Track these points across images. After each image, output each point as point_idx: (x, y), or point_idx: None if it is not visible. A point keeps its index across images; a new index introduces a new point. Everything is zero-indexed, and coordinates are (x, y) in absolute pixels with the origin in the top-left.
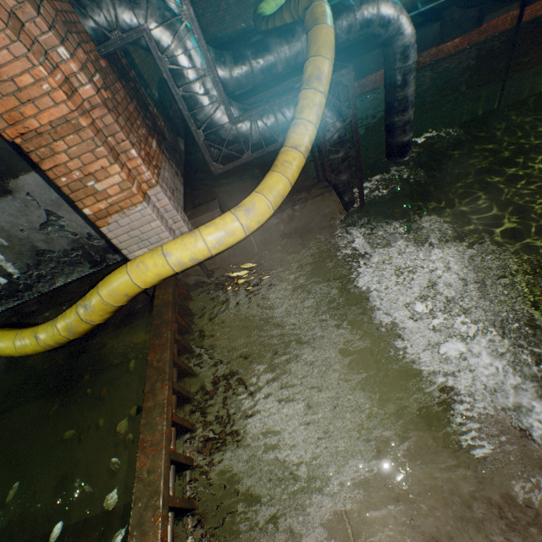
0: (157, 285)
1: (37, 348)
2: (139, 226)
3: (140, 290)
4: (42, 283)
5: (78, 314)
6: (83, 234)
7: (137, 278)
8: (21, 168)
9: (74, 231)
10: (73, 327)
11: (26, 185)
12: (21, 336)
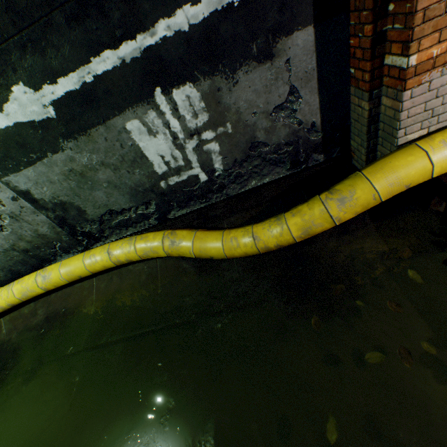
0: (440, 177)
1: (249, 250)
2: (446, 92)
3: (425, 180)
4: (235, 184)
5: (325, 210)
6: (306, 123)
7: (439, 160)
8: (301, 20)
9: (300, 119)
10: (312, 226)
11: (291, 48)
12: (229, 236)
